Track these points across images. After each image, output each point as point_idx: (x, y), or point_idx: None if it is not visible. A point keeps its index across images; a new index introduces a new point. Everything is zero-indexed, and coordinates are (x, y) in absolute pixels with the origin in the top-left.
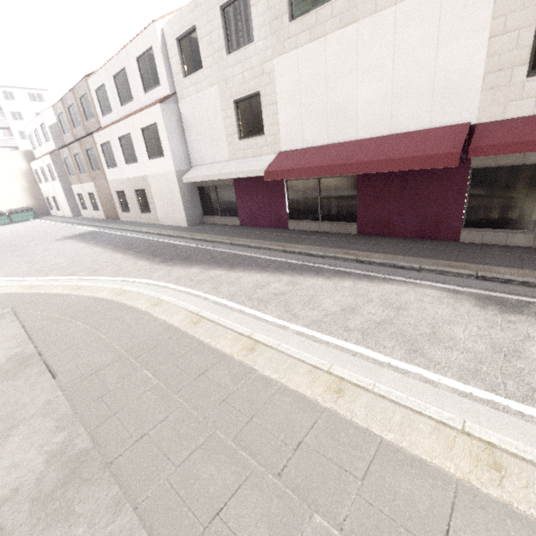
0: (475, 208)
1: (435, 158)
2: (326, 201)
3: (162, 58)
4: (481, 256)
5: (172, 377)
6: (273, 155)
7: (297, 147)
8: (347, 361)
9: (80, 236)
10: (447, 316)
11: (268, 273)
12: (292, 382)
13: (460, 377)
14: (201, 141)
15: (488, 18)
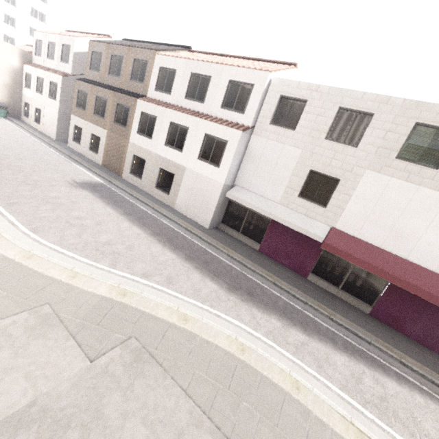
0: None
1: None
2: (352, 279)
3: (259, 99)
4: None
5: None
6: (326, 226)
7: (351, 234)
8: None
9: (95, 189)
10: None
11: (345, 354)
12: None
13: None
14: (258, 174)
15: None
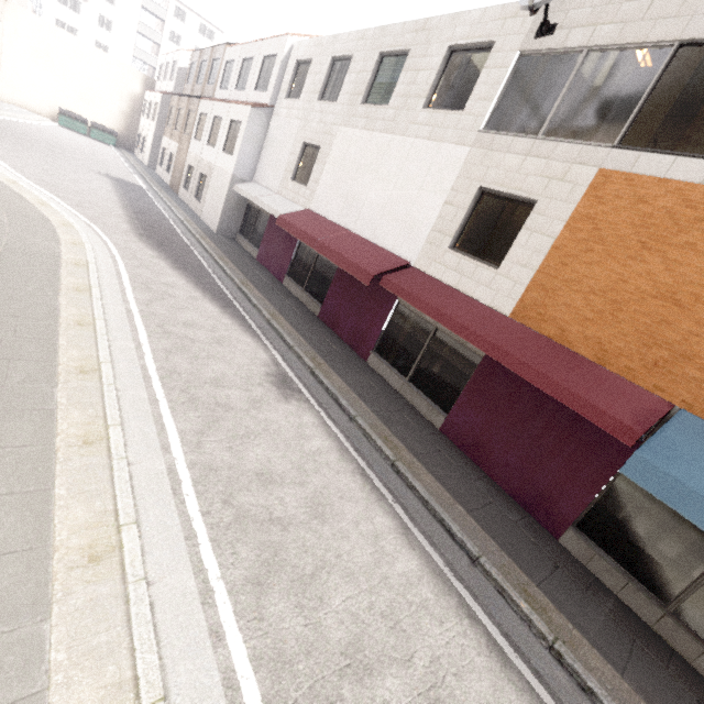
0: (388, 339)
1: (361, 272)
2: (315, 274)
3: (278, 69)
4: (350, 372)
5: (8, 268)
6: (302, 208)
7: (319, 213)
8: (122, 329)
9: (122, 183)
10: (235, 362)
11: (194, 286)
12: (67, 309)
13: (162, 368)
14: (269, 162)
15: (450, 187)
